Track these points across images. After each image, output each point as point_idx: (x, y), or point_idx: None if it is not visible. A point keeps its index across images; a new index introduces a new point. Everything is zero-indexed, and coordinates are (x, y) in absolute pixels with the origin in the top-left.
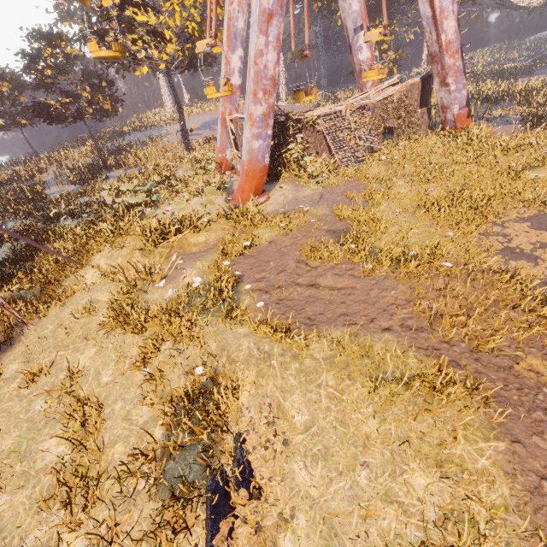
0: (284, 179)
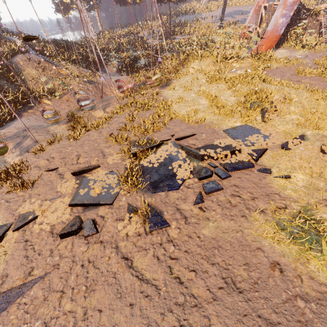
0: (283, 47)
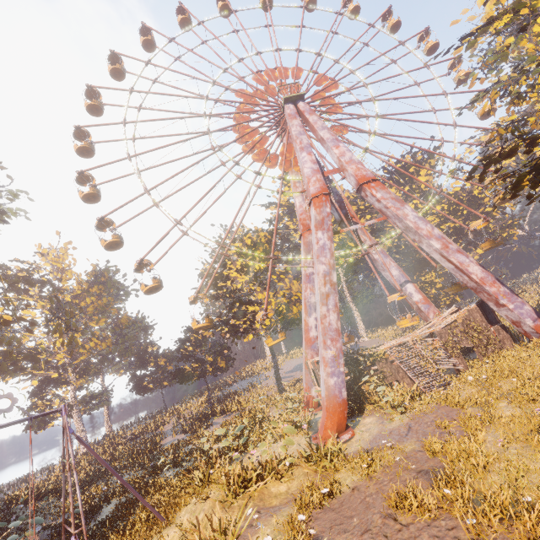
0: (368, 411)
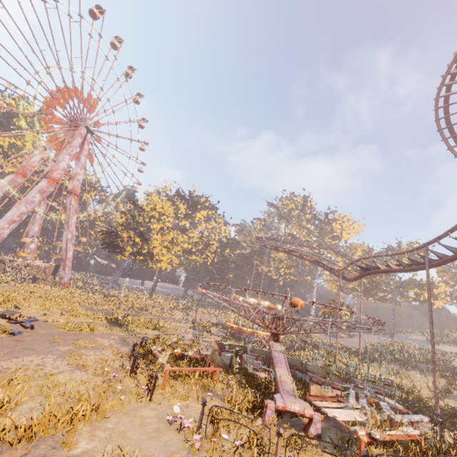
0: None
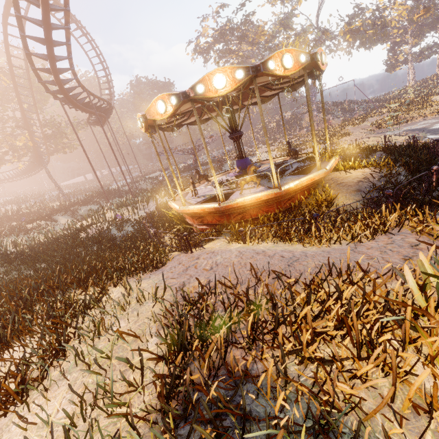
0: None
